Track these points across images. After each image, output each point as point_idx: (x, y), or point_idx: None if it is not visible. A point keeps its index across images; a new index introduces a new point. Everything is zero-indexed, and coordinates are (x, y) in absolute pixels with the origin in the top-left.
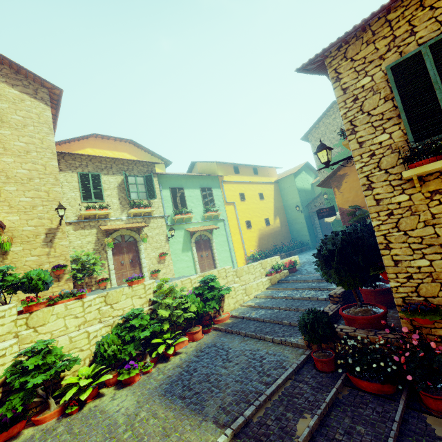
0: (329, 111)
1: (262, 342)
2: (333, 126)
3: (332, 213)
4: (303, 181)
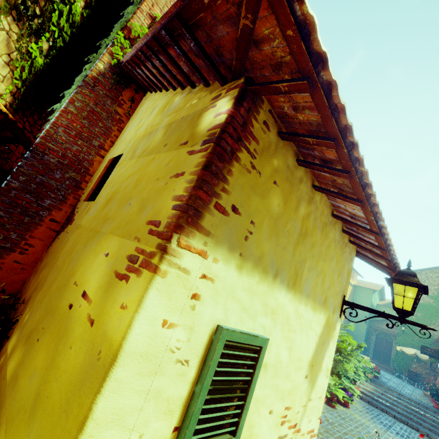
0: (435, 268)
1: (417, 431)
2: (433, 281)
3: (435, 355)
4: (375, 299)
